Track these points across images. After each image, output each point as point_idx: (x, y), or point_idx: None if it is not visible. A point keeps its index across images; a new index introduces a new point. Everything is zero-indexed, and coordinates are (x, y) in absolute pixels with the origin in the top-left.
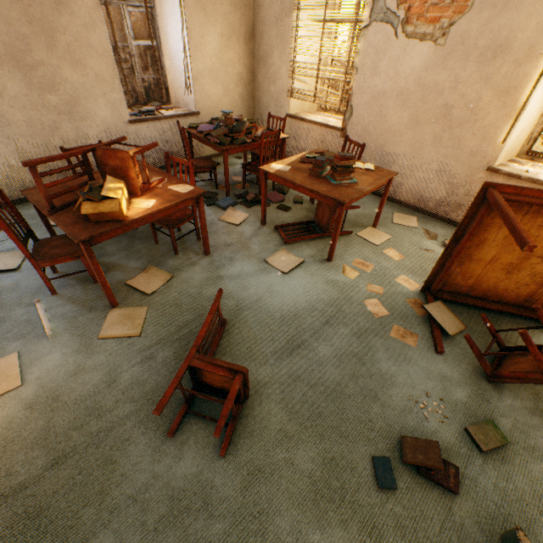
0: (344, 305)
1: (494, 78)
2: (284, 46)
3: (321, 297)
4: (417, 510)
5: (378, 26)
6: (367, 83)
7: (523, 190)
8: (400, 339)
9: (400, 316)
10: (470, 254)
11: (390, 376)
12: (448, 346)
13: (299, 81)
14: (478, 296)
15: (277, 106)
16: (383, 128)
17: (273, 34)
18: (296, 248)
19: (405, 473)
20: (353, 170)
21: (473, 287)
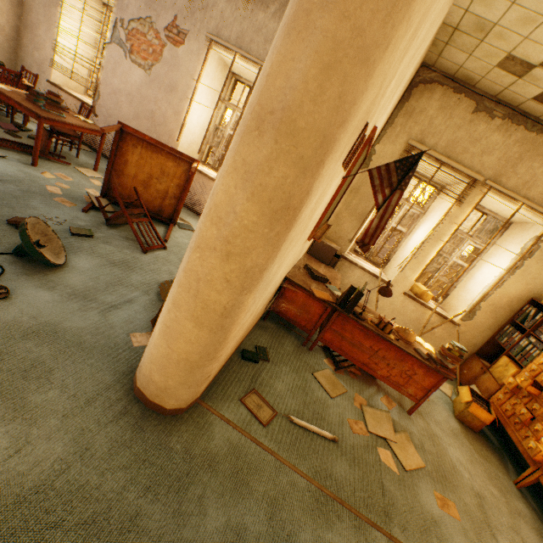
0: (27, 181)
1: (172, 103)
2: (51, 26)
3: (7, 173)
4: (2, 234)
5: (117, 47)
6: (110, 80)
7: (137, 132)
8: (61, 202)
9: (72, 197)
10: (123, 170)
11: (35, 207)
12: (95, 213)
13: (61, 58)
14: (135, 205)
15: (41, 71)
16: (119, 115)
17: (42, 13)
18: (6, 152)
19: (7, 227)
20: (63, 108)
21: (130, 197)
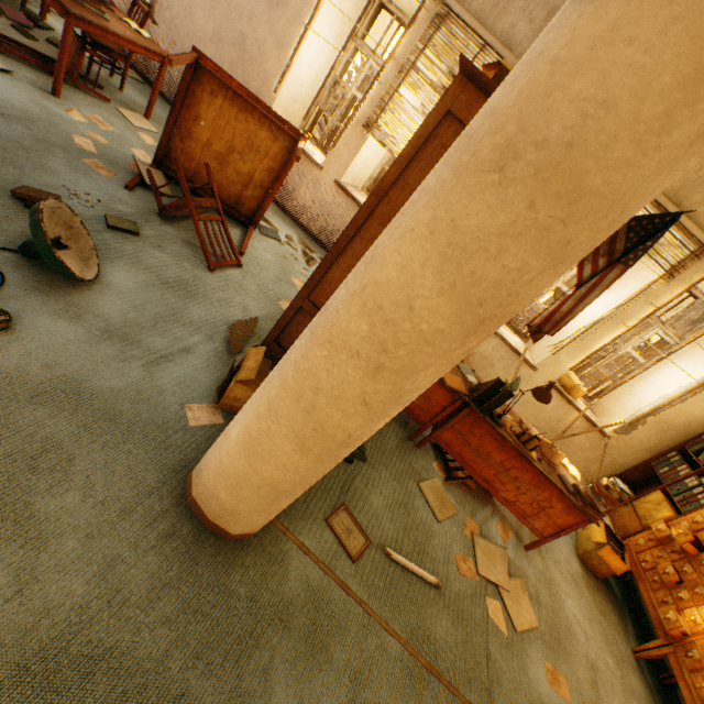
0: (43, 123)
1: (276, 27)
2: None
3: (13, 102)
4: (3, 215)
5: None
6: None
7: (221, 71)
8: (94, 167)
9: (110, 161)
10: (191, 130)
11: (55, 171)
12: (144, 193)
13: None
14: (202, 188)
15: None
16: (191, 29)
17: None
18: (12, 63)
19: (11, 202)
20: (106, 3)
21: (197, 174)
